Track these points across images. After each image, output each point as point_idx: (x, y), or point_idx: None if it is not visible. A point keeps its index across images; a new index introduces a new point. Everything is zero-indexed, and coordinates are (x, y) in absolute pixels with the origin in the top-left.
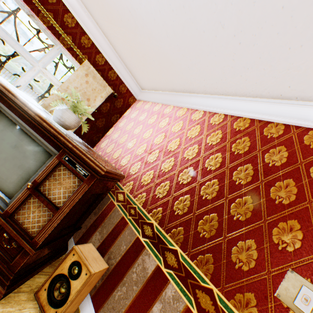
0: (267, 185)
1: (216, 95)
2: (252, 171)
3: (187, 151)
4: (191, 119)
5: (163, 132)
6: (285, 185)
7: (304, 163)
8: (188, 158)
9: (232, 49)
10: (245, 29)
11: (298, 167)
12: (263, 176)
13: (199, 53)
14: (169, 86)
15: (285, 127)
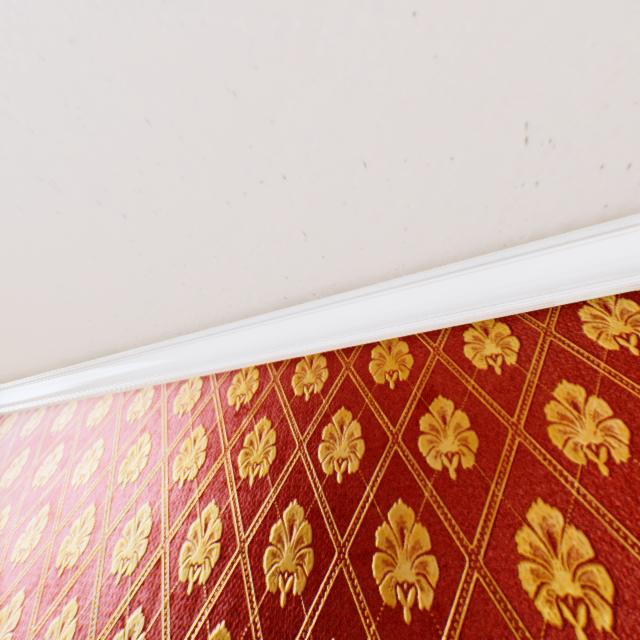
0: (359, 557)
1: (168, 338)
2: (308, 525)
3: (119, 545)
4: (126, 422)
5: (44, 501)
6: (397, 528)
7: (402, 434)
8: (123, 571)
9: (119, 231)
10: (110, 181)
11: (396, 451)
12: (339, 526)
13: (53, 260)
14: (48, 356)
15: (329, 360)
